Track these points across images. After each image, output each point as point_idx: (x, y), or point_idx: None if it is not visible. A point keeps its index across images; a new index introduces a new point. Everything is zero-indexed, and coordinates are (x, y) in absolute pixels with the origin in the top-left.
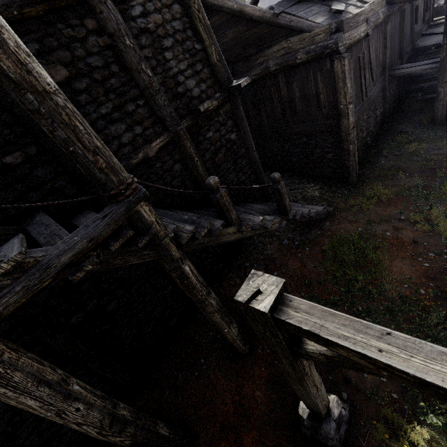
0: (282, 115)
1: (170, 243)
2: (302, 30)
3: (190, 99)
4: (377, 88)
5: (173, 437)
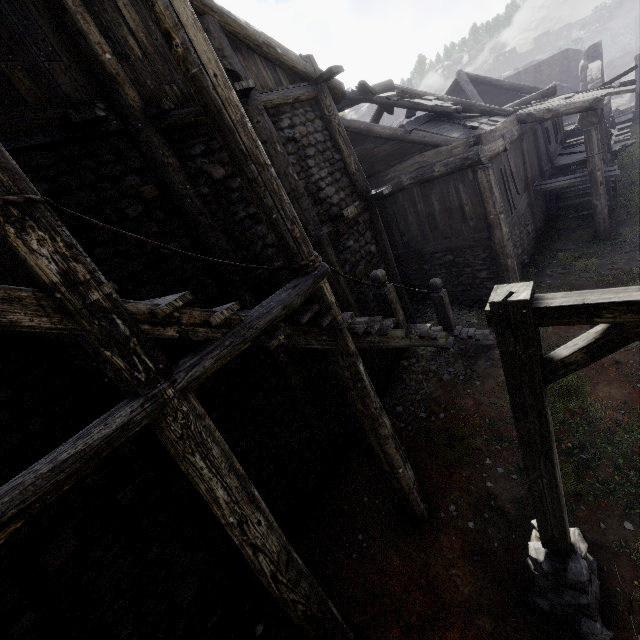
0: (419, 232)
1: (346, 331)
2: (438, 144)
3: (330, 206)
4: (524, 202)
5: (347, 629)
